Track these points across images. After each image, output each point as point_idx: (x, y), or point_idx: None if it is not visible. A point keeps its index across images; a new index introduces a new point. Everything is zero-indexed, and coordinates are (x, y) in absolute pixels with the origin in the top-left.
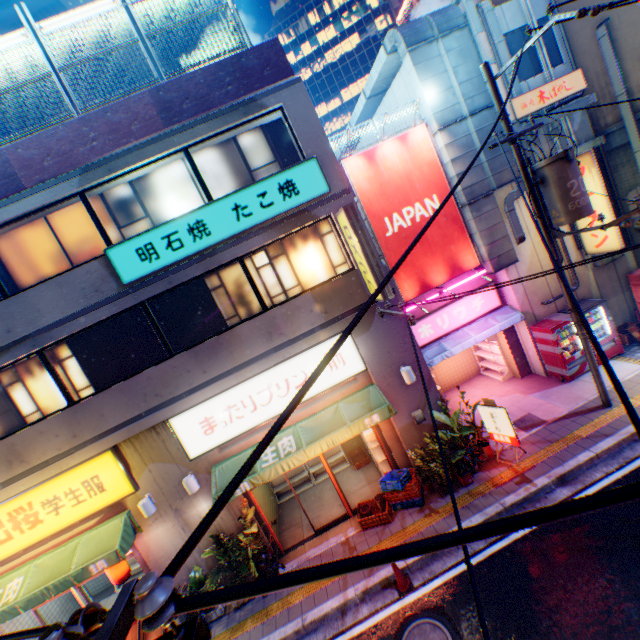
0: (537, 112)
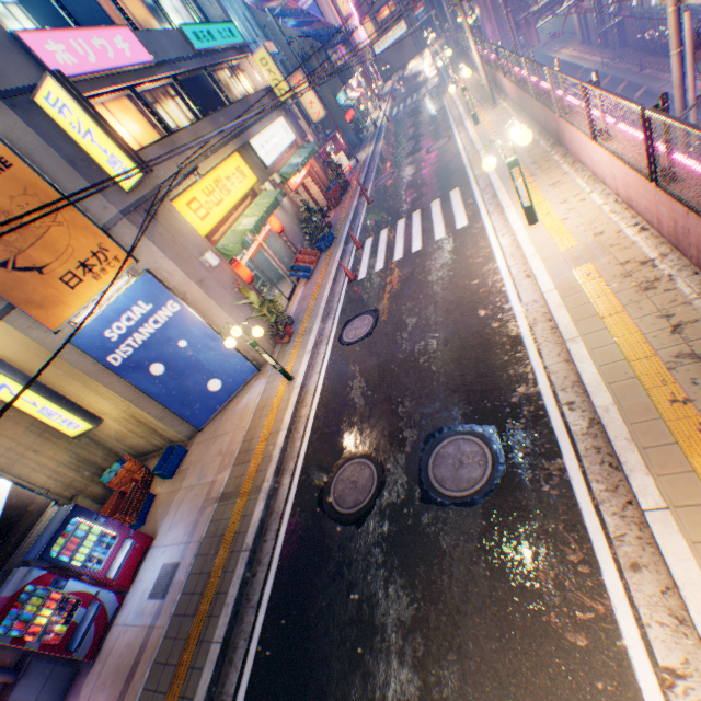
0: None
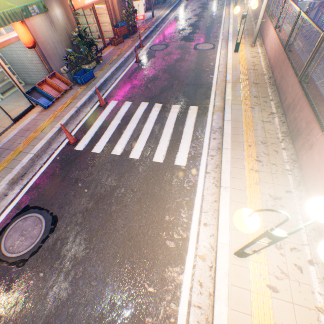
0: None
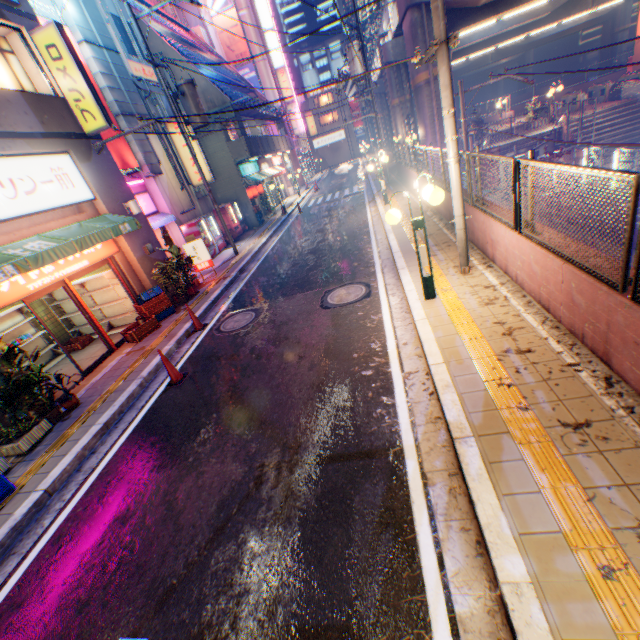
0: (144, 83)
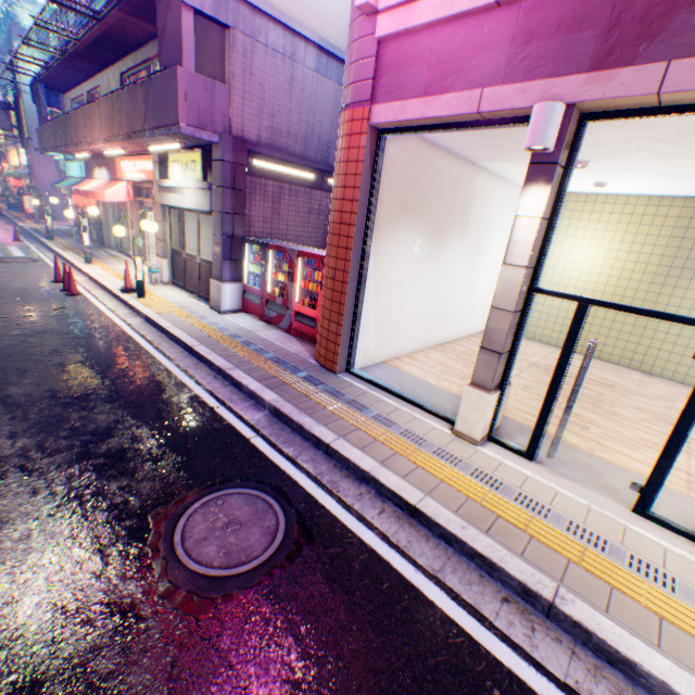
0: None
